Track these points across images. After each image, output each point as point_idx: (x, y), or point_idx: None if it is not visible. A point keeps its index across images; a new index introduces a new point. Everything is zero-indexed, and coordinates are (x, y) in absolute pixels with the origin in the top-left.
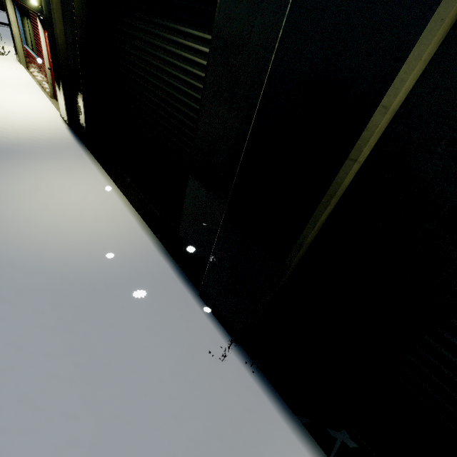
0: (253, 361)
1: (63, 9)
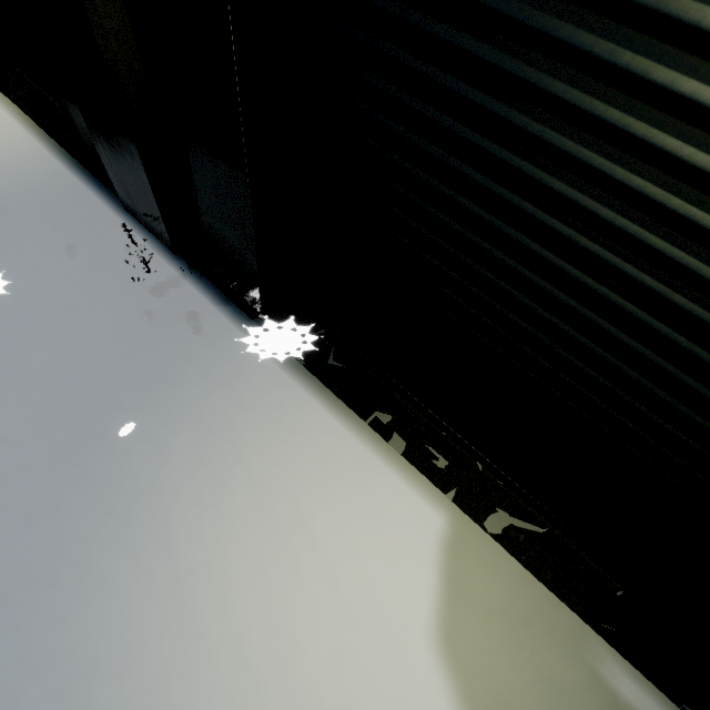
0: (188, 264)
1: None
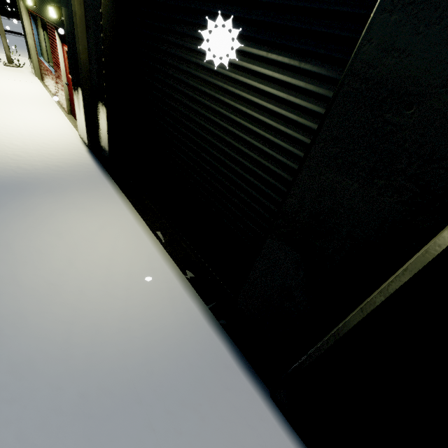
0: None
1: (87, 23)
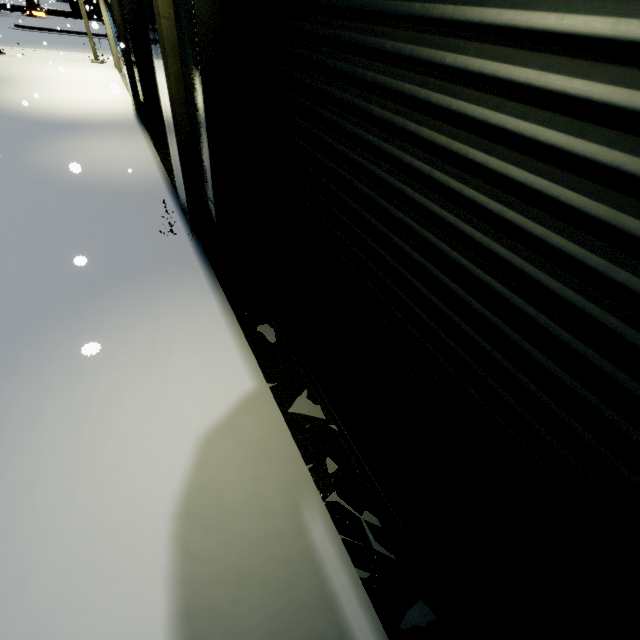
0: (191, 231)
1: None
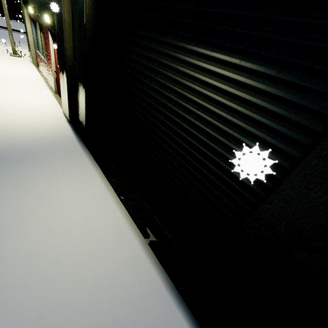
0: None
1: (73, 27)
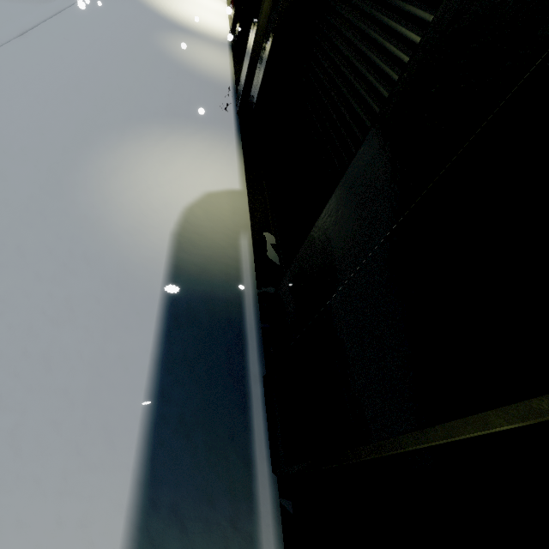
0: (237, 112)
1: None
